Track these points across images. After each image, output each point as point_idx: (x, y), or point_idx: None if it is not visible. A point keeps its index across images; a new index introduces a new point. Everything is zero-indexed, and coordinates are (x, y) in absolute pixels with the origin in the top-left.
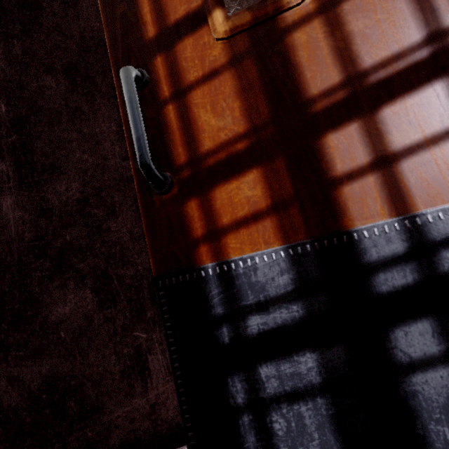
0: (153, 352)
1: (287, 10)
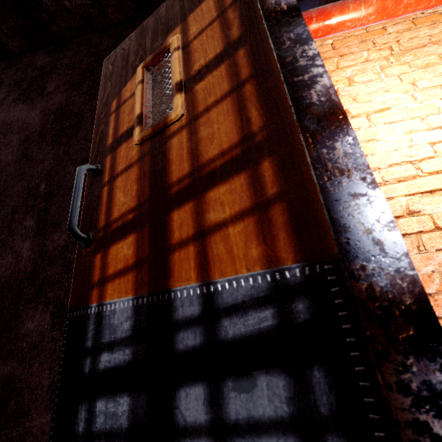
0: None
1: (171, 125)
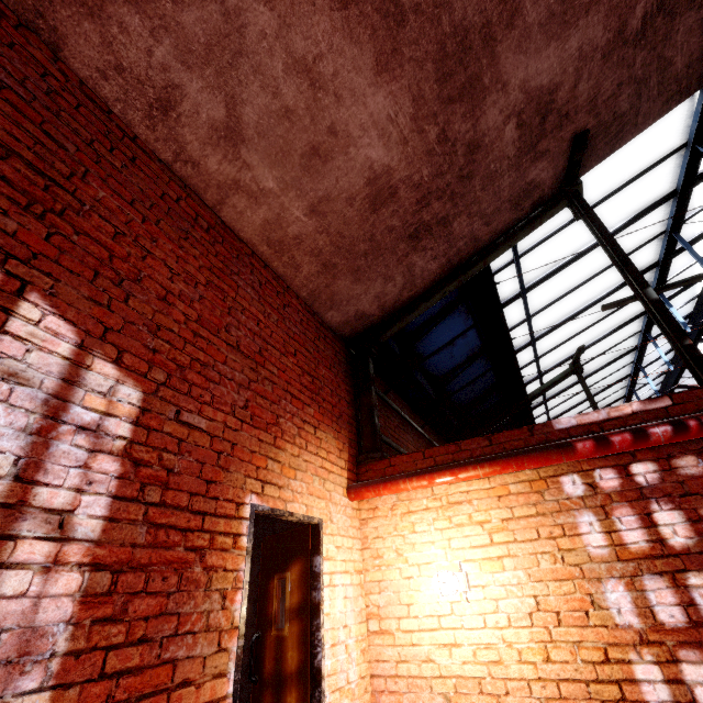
0: None
1: (284, 636)
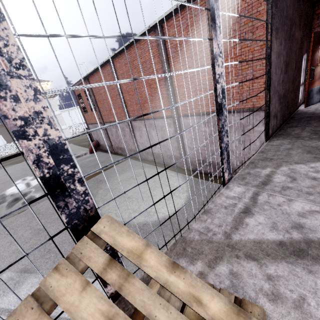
0: (298, 99)
1: None
